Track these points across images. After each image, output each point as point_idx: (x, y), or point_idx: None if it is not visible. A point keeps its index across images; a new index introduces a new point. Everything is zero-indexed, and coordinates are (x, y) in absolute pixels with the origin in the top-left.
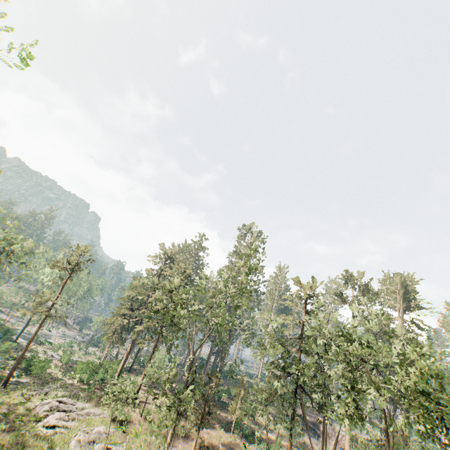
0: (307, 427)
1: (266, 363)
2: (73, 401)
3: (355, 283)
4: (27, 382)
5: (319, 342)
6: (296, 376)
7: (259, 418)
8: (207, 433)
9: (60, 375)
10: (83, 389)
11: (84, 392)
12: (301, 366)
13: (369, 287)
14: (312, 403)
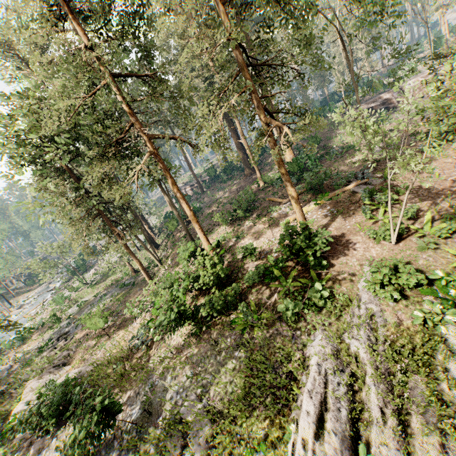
0: None
1: None
2: (317, 377)
3: None
4: (115, 434)
5: None
6: None
7: None
8: (455, 166)
9: (122, 340)
10: (243, 328)
11: (257, 330)
12: None
13: None
14: None
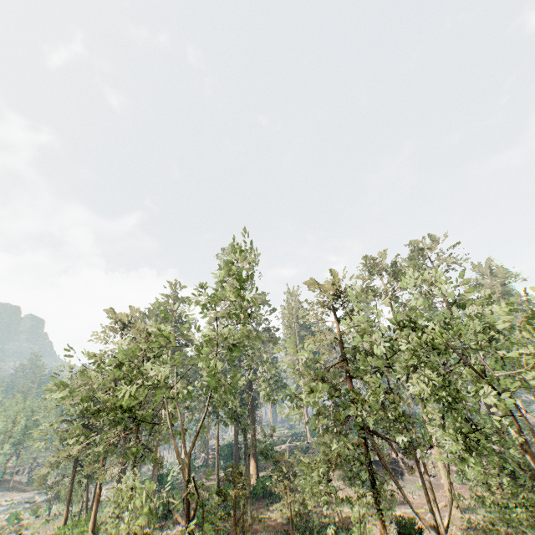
0: (398, 486)
1: (308, 417)
2: None
3: (382, 269)
4: None
5: (376, 349)
6: (359, 419)
7: (325, 511)
8: None
9: None
10: None
11: None
12: (361, 400)
13: (401, 266)
14: (392, 446)
